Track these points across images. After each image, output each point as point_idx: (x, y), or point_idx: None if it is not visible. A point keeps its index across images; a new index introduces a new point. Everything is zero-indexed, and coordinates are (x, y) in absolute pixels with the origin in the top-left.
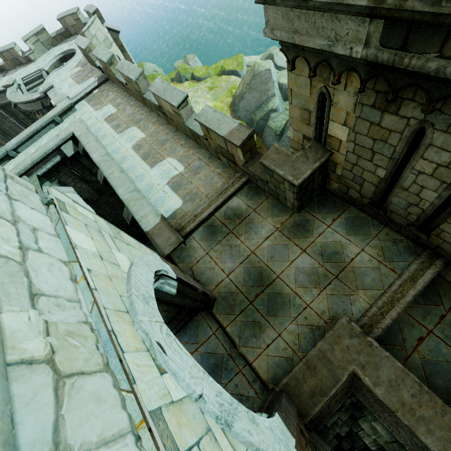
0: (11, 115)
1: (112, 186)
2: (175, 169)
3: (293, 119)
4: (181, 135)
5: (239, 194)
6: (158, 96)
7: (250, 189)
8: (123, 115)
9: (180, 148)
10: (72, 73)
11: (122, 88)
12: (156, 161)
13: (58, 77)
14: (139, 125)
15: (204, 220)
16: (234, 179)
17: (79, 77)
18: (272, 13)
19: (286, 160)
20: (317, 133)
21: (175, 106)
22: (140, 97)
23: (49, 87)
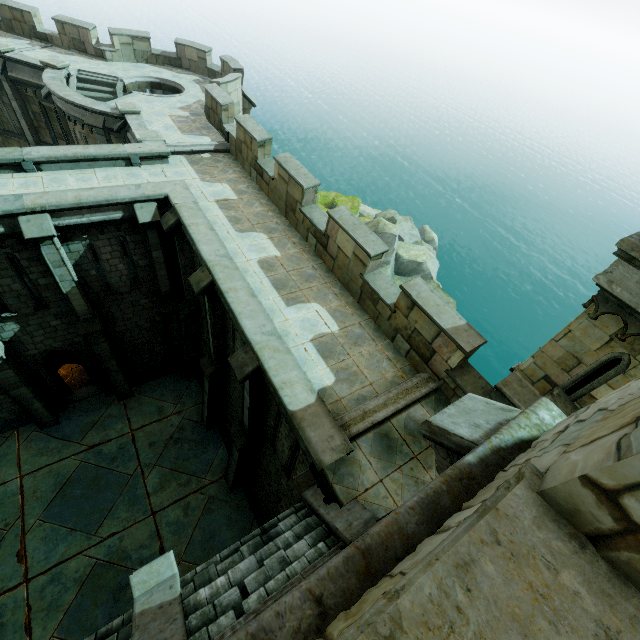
0: (18, 98)
1: (233, 310)
2: (325, 324)
3: (544, 354)
4: (335, 280)
5: (425, 402)
6: (345, 228)
7: (439, 401)
8: (248, 209)
9: (333, 297)
10: (175, 114)
11: (251, 174)
12: (295, 299)
13: (147, 105)
14: (273, 235)
15: (376, 423)
16: (420, 379)
17: (186, 125)
18: (623, 271)
19: (533, 400)
20: (571, 384)
21: (371, 255)
22: (286, 204)
23: (134, 111)
